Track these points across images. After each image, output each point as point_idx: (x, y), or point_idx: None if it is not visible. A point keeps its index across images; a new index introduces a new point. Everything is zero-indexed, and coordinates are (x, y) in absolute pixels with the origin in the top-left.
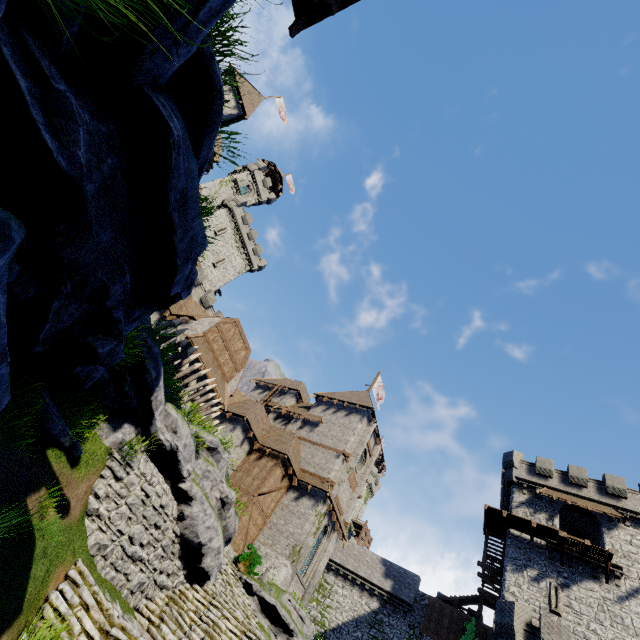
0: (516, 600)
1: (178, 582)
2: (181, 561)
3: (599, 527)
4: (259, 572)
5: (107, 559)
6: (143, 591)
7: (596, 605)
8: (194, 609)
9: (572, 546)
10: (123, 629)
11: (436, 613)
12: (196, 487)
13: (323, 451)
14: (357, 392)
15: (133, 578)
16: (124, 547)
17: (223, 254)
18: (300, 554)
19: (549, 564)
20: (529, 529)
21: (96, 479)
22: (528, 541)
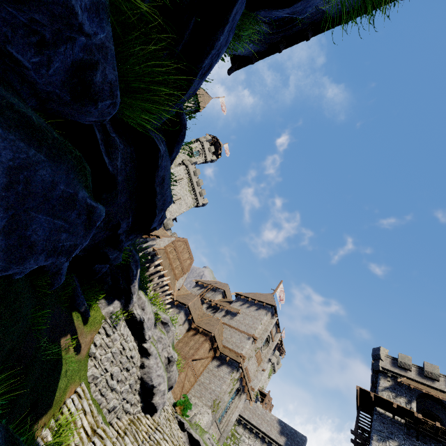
0: None
1: (137, 411)
2: (140, 396)
3: None
4: (189, 415)
5: (97, 386)
6: (115, 412)
7: None
8: (145, 430)
9: (426, 426)
10: (104, 431)
11: None
12: (153, 347)
13: (239, 334)
14: (265, 294)
15: (110, 402)
16: (107, 380)
17: (180, 195)
18: (218, 406)
19: (407, 438)
20: (391, 409)
21: (96, 334)
22: (390, 418)
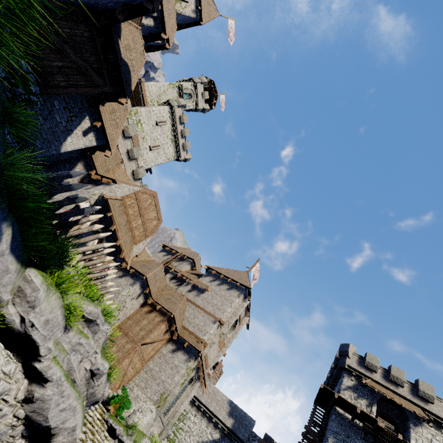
0: None
1: None
2: (25, 439)
3: (406, 421)
4: (127, 413)
5: None
6: None
7: None
8: None
9: (385, 434)
10: None
11: None
12: (55, 366)
13: (203, 315)
14: (239, 271)
15: None
16: None
17: (159, 141)
18: (166, 401)
19: None
20: (352, 411)
21: None
22: (349, 420)
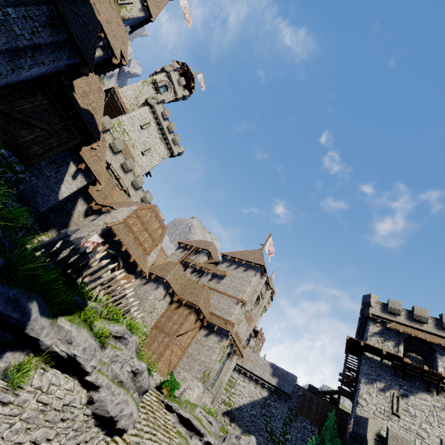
0: (367, 404)
1: (98, 441)
2: (99, 427)
3: (434, 353)
4: (178, 392)
5: None
6: None
7: (427, 411)
8: None
9: (412, 368)
10: None
11: (307, 401)
12: (102, 377)
13: (226, 299)
14: (253, 251)
15: None
16: None
17: (149, 144)
18: (209, 376)
19: (393, 379)
20: (380, 354)
21: None
22: (378, 362)
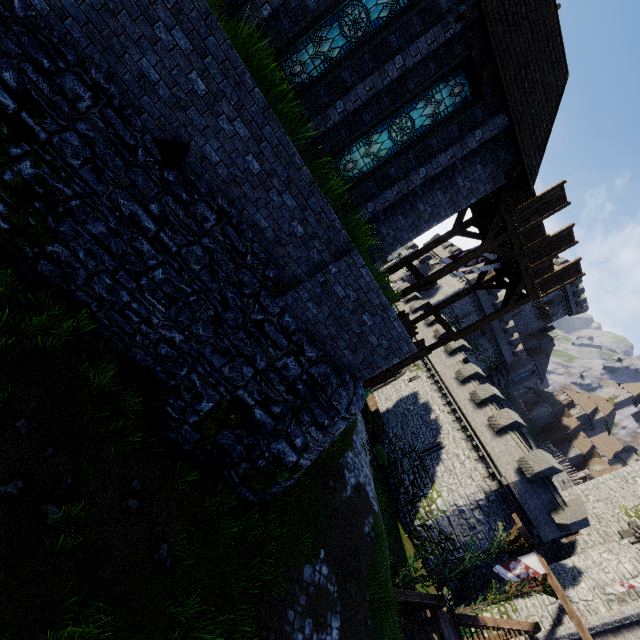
0: None
1: None
2: None
3: None
4: None
5: None
6: None
7: None
8: None
9: None
10: None
11: None
12: None
13: None
14: None
15: None
16: None
17: None
18: None
19: None
20: None
21: None
22: None
